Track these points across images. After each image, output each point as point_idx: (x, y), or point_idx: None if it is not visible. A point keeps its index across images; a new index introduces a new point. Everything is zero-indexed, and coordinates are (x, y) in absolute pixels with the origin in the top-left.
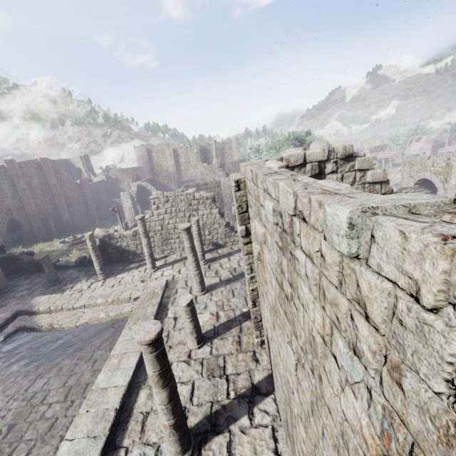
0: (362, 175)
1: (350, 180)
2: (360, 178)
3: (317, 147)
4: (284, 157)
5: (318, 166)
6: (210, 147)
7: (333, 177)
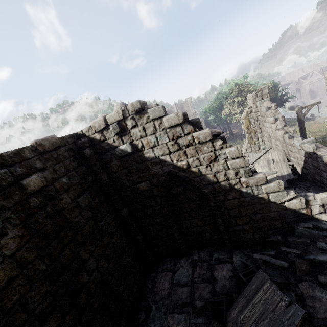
0: (160, 123)
1: (151, 129)
2: (159, 125)
3: (115, 109)
4: (91, 125)
5: (120, 125)
6: (173, 109)
7: (135, 130)
